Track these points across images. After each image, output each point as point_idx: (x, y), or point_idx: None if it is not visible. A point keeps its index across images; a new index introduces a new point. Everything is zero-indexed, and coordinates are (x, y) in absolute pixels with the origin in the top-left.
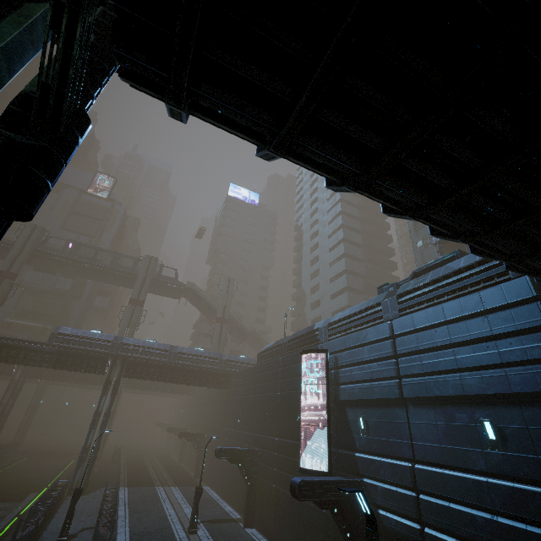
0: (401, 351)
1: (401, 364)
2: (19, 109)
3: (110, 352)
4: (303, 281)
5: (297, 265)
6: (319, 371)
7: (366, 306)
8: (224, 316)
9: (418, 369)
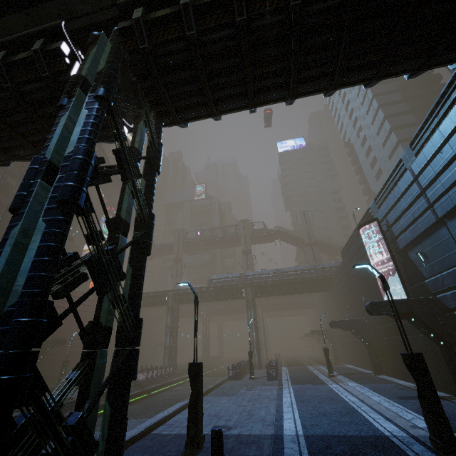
0: (425, 184)
1: (428, 195)
2: (148, 150)
3: (241, 283)
4: (371, 186)
5: (360, 175)
6: (380, 238)
7: (393, 168)
8: (311, 241)
9: (440, 190)
